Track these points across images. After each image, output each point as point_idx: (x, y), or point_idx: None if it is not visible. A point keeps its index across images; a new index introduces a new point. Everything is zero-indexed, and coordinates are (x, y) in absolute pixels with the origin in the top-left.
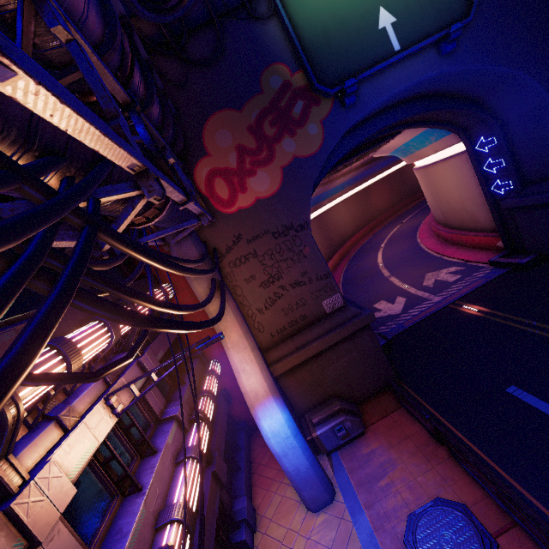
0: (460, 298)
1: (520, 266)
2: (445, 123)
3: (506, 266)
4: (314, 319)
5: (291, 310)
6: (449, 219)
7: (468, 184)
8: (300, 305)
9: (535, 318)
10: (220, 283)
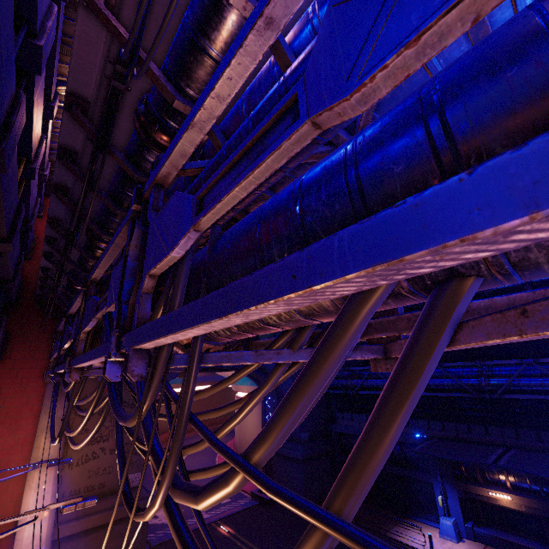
0: (222, 518)
1: (266, 501)
2: (256, 379)
3: (259, 499)
4: (109, 491)
5: (96, 474)
6: (242, 446)
7: (258, 423)
8: (106, 472)
9: (256, 543)
10: (68, 424)
